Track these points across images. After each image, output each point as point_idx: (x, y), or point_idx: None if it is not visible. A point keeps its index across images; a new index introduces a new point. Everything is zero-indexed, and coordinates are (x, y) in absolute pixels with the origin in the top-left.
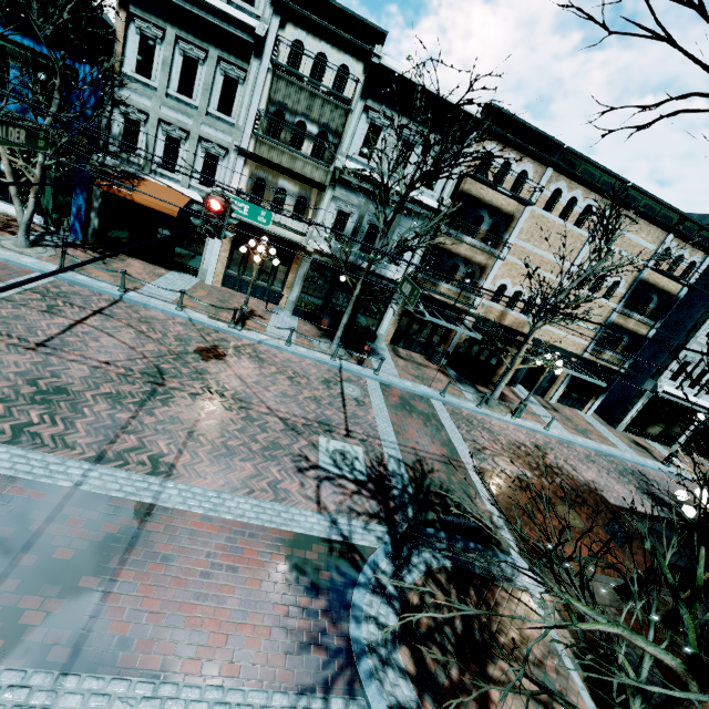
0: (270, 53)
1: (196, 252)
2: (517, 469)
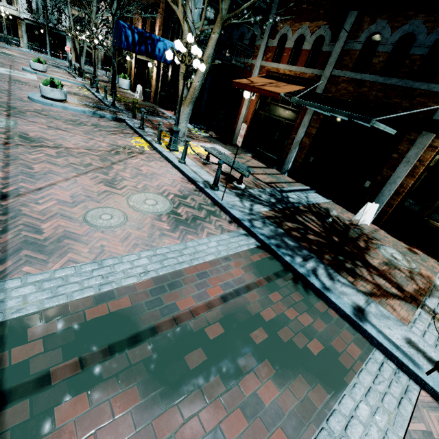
0: None
1: None
2: None
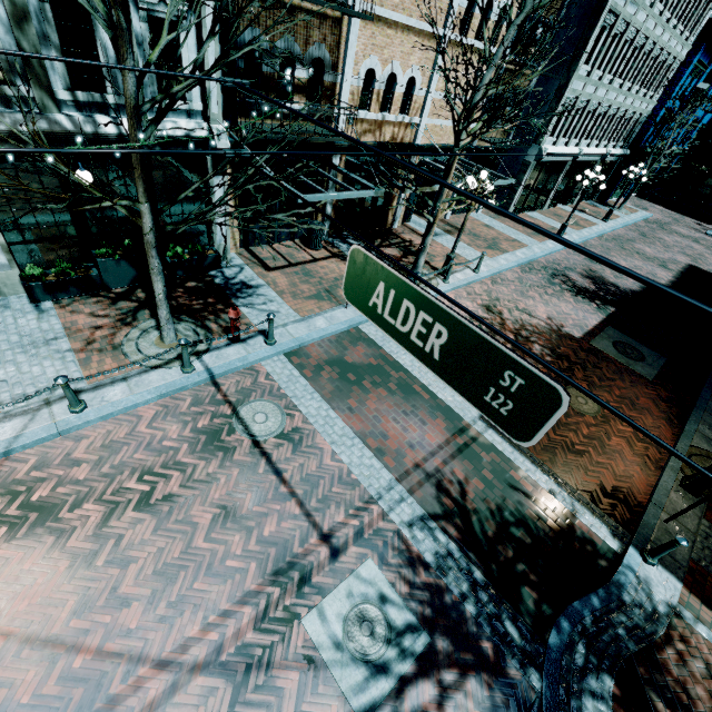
0: None
1: None
2: None
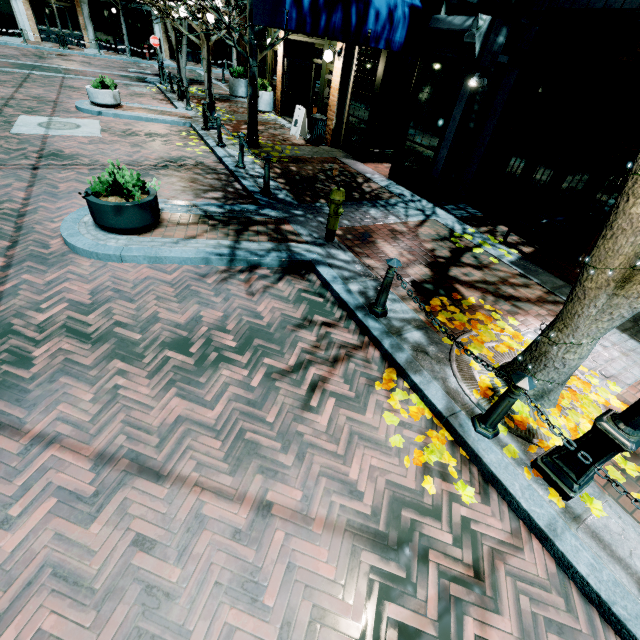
0: None
1: (10, 16)
2: None
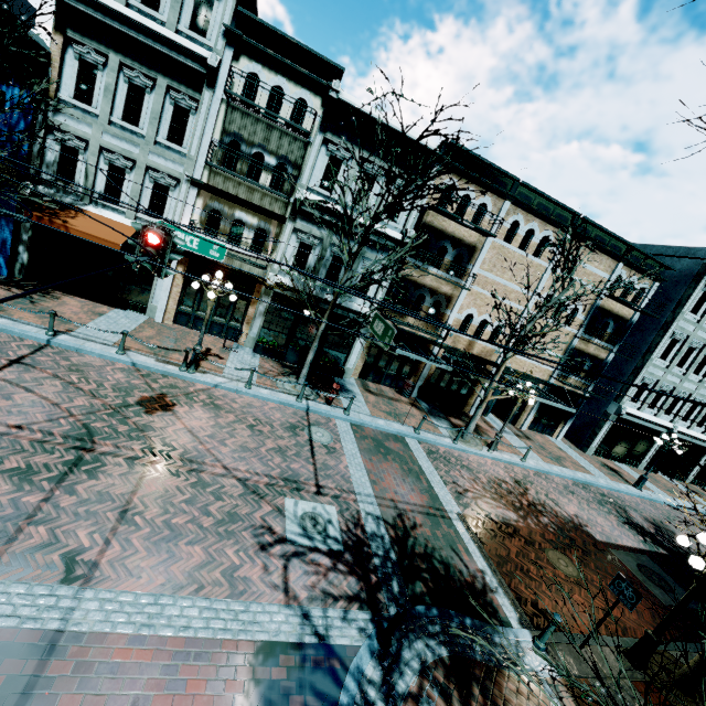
0: (224, 84)
1: (144, 287)
2: (502, 511)
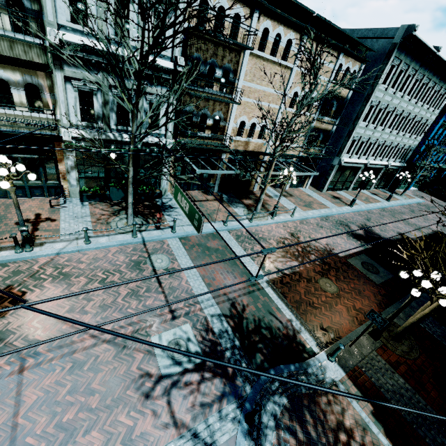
0: None
1: None
2: (290, 264)
